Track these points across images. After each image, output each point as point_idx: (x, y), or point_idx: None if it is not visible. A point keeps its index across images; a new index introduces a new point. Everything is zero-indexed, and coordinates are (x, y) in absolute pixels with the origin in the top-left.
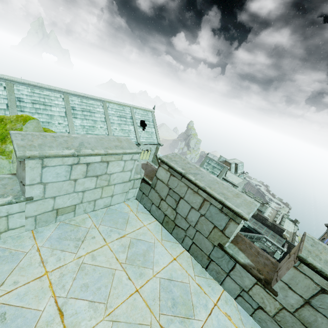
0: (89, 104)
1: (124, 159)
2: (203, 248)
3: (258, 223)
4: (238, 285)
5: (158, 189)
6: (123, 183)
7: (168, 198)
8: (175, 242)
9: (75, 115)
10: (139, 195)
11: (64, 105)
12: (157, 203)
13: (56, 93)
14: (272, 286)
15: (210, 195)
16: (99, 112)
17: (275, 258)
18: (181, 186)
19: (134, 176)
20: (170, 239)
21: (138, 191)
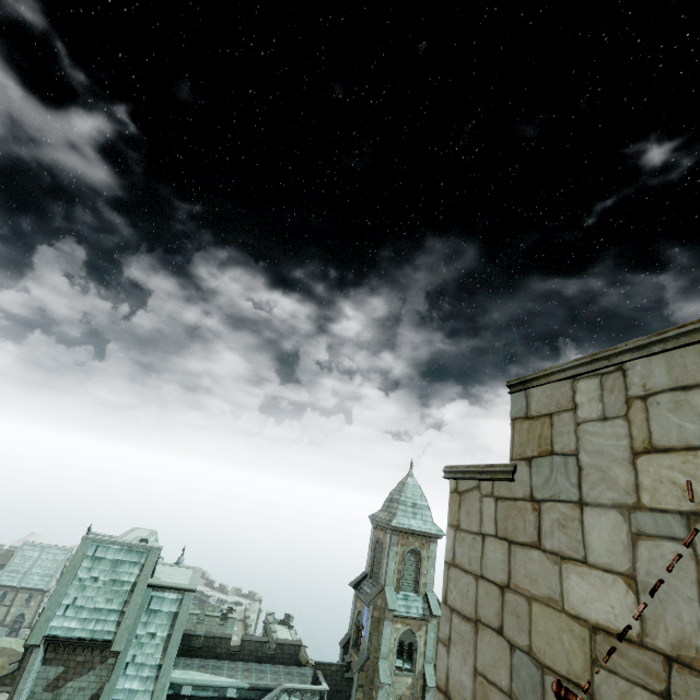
0: None
1: None
2: None
3: (250, 666)
4: None
5: None
6: None
7: None
8: None
9: None
10: None
11: None
12: None
13: None
14: None
15: None
16: None
17: None
18: None
19: None
20: None
21: None
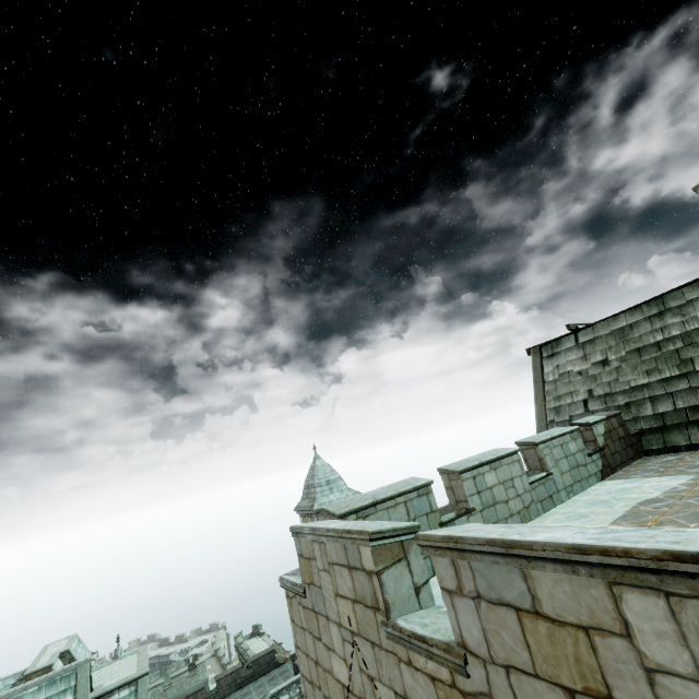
0: None
1: None
2: None
3: (234, 697)
4: None
5: None
6: None
7: None
8: None
9: None
10: None
11: None
12: None
13: None
14: (470, 507)
15: (405, 492)
16: None
17: None
18: (381, 516)
19: None
20: None
21: None
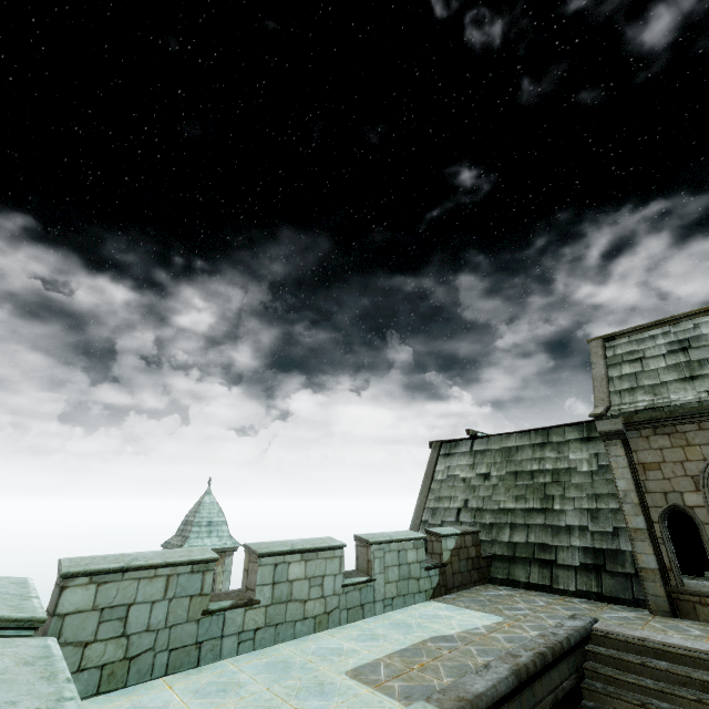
0: None
1: None
2: (186, 641)
3: None
4: (235, 634)
5: (72, 634)
6: None
7: (104, 628)
8: (142, 685)
9: None
10: None
11: None
12: (75, 663)
13: None
14: (255, 598)
15: (175, 564)
16: None
17: None
18: (126, 587)
19: None
20: (135, 688)
21: None
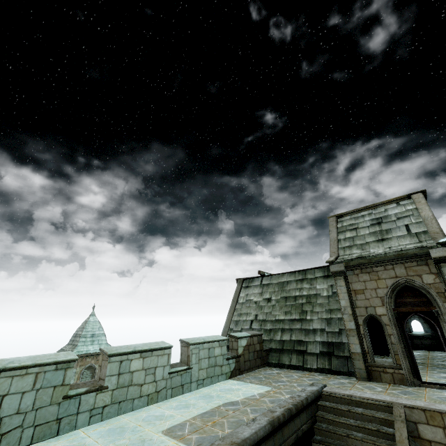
0: None
1: None
2: (49, 418)
3: None
4: (87, 411)
5: None
6: None
7: None
8: None
9: None
10: None
11: None
12: None
13: None
14: (104, 385)
15: (43, 364)
16: None
17: None
18: (2, 383)
19: None
20: None
21: None
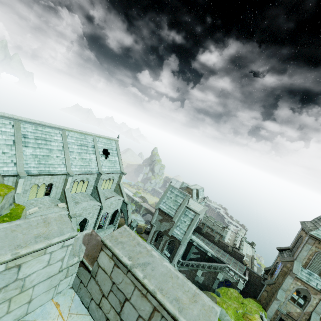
0: (45, 132)
1: (50, 251)
2: None
3: (220, 250)
4: None
5: (99, 280)
6: (50, 277)
7: (111, 296)
8: None
9: (26, 143)
10: (76, 283)
11: (13, 133)
12: (98, 299)
13: (5, 119)
14: None
15: (161, 304)
16: (57, 140)
17: (239, 288)
18: (127, 283)
19: (68, 262)
20: None
21: (74, 278)
